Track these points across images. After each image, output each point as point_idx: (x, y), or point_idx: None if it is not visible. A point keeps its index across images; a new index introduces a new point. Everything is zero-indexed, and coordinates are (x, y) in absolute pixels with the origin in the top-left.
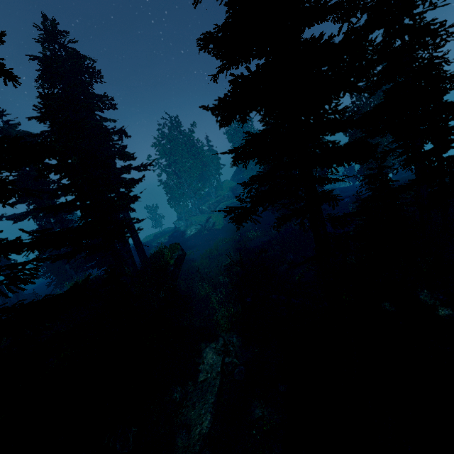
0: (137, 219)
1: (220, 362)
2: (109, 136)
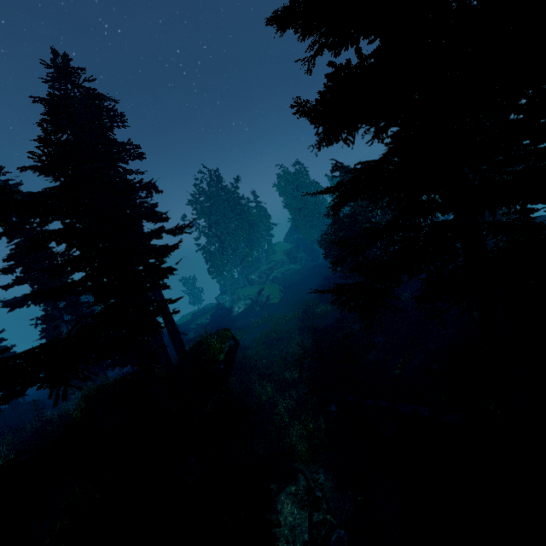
0: (172, 301)
1: (306, 522)
2: (134, 192)
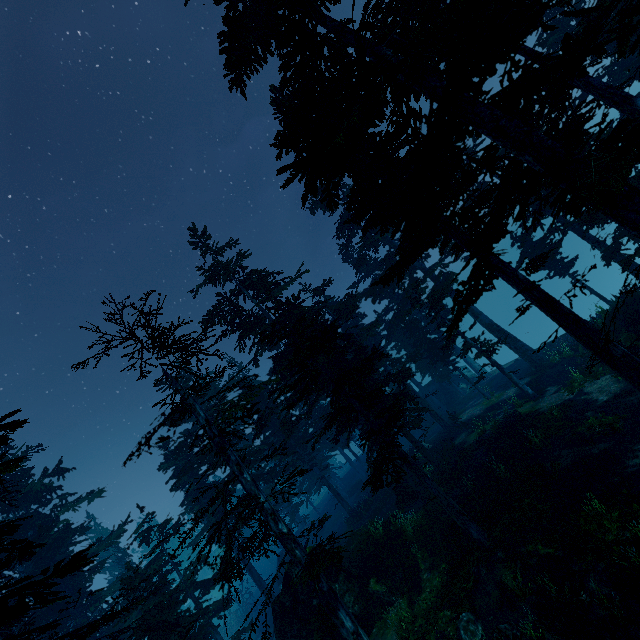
0: None
1: None
2: None
